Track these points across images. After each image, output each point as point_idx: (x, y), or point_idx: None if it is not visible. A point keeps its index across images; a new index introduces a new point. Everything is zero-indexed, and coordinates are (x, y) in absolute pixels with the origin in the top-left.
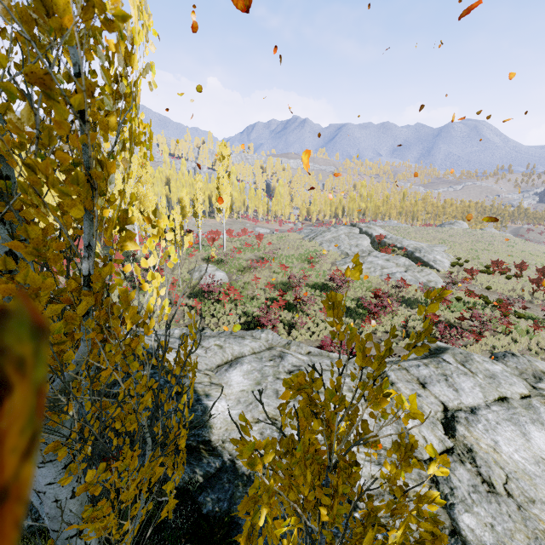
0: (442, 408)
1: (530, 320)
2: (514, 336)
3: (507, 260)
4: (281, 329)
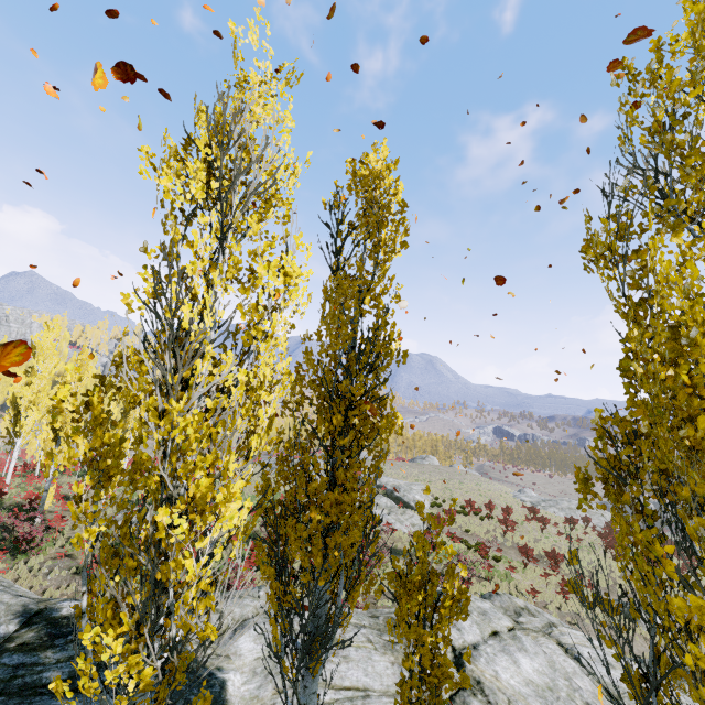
0: (451, 648)
1: (506, 563)
2: (497, 581)
3: (478, 499)
4: None
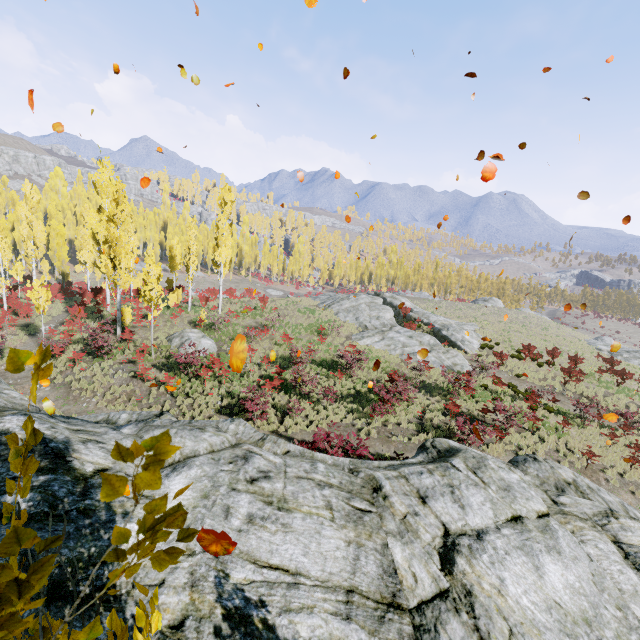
0: (442, 531)
1: (560, 415)
2: (542, 434)
3: (540, 344)
4: (272, 415)
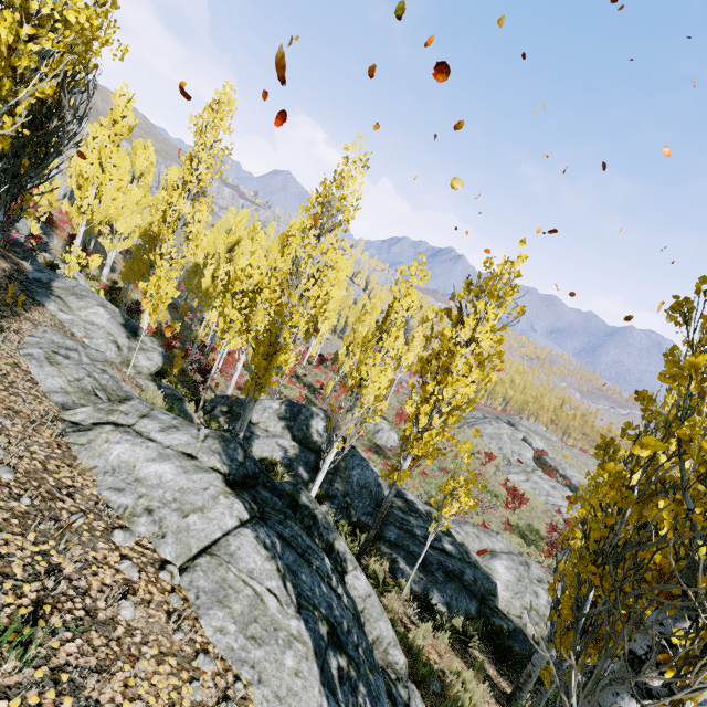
0: None
1: None
2: None
3: None
4: None
